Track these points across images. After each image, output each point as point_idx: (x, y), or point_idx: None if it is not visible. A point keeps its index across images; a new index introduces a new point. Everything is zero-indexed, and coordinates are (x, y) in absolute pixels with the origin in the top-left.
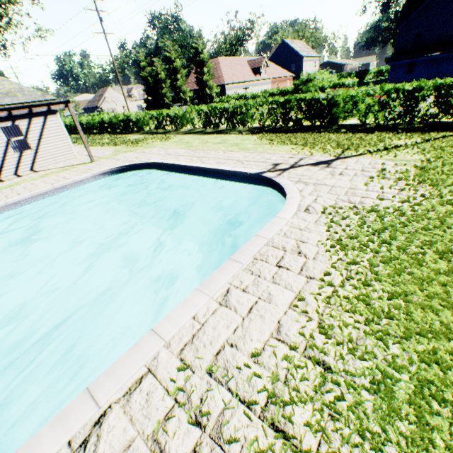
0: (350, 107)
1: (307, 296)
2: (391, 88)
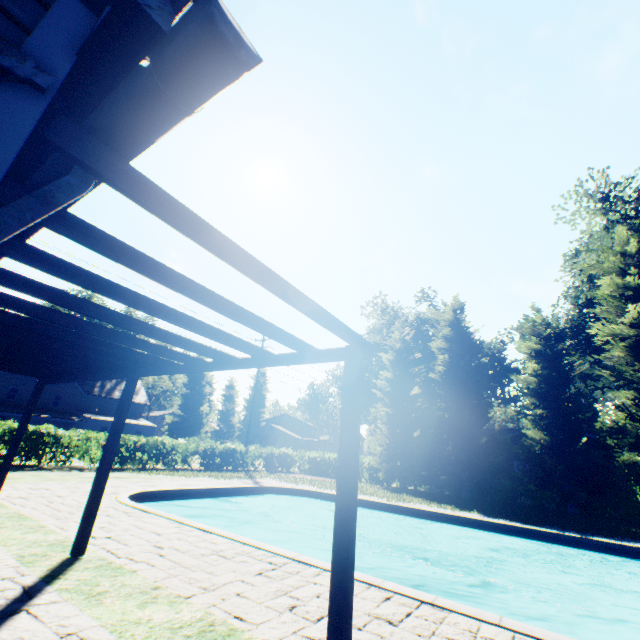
0: (187, 453)
1: (363, 495)
2: (208, 444)
